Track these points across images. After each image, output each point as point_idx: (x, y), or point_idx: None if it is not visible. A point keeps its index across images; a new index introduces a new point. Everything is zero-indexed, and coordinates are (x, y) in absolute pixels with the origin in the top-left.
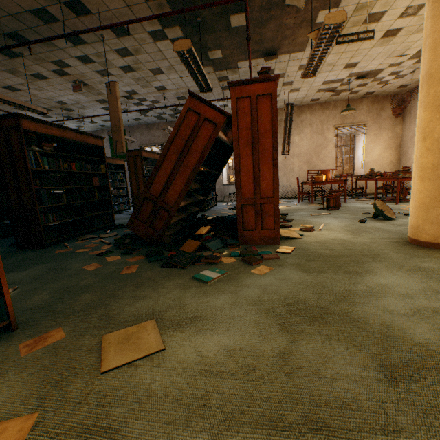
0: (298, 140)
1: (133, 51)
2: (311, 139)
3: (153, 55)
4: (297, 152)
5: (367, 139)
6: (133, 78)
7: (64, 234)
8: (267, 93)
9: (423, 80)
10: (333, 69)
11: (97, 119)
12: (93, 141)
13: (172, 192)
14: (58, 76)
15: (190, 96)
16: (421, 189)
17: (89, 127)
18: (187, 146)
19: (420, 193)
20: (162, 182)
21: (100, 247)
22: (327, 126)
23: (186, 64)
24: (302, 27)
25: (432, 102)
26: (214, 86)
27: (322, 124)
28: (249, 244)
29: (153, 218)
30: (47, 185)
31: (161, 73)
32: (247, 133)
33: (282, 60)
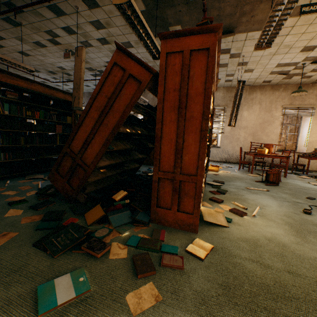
0: (246, 115)
1: (104, 23)
2: (258, 115)
3: (122, 28)
4: (244, 125)
5: (314, 120)
6: (109, 50)
7: (15, 171)
8: (203, 48)
9: None
10: (289, 51)
11: (90, 84)
12: (62, 96)
13: (91, 150)
14: (53, 45)
15: (117, 49)
16: None
17: (86, 89)
18: (109, 104)
19: None
20: (82, 139)
21: (27, 192)
22: (275, 105)
23: (132, 24)
24: (263, 1)
25: None
26: None
27: (270, 103)
28: (161, 223)
29: (71, 174)
30: (4, 127)
31: (131, 46)
32: (175, 95)
33: (239, 39)
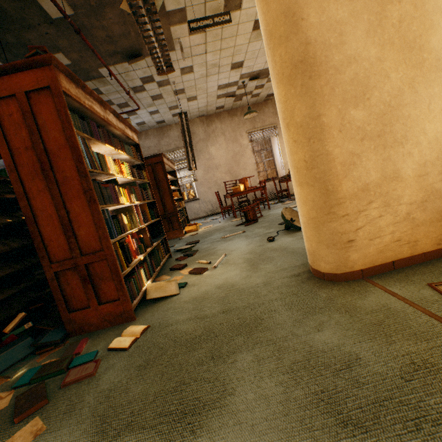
0: (214, 151)
1: None
2: (227, 148)
3: None
4: (216, 164)
5: (280, 140)
6: None
7: None
8: (42, 87)
9: (266, 44)
10: (220, 70)
11: None
12: None
13: None
14: None
15: None
16: (303, 198)
17: None
18: None
19: (304, 204)
20: None
21: None
22: (240, 132)
23: None
24: None
25: (281, 72)
26: None
27: (234, 131)
28: (86, 331)
29: None
30: None
31: None
32: (30, 155)
33: None
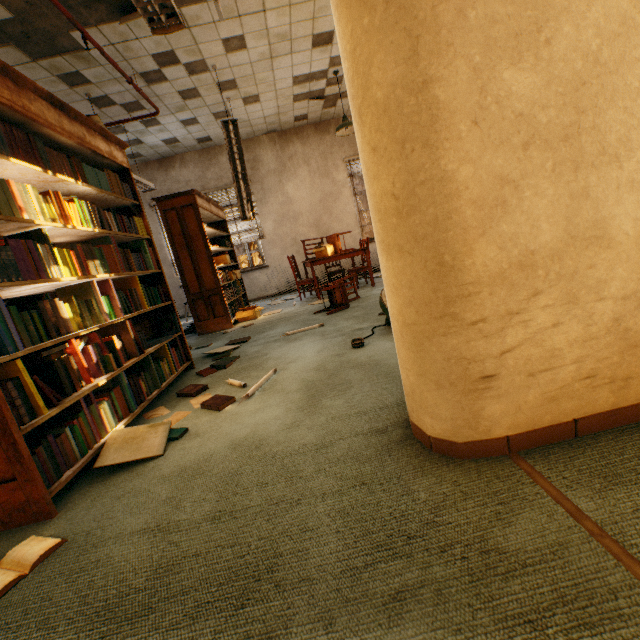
0: (292, 190)
1: None
2: (312, 185)
3: None
4: (295, 212)
5: None
6: None
7: None
8: None
9: None
10: (295, 48)
11: None
12: None
13: None
14: None
15: None
16: (392, 280)
17: None
18: None
19: (394, 293)
20: None
21: None
22: (333, 160)
23: None
24: None
25: None
26: (70, 100)
27: (324, 159)
28: None
29: None
30: None
31: None
32: None
33: None
